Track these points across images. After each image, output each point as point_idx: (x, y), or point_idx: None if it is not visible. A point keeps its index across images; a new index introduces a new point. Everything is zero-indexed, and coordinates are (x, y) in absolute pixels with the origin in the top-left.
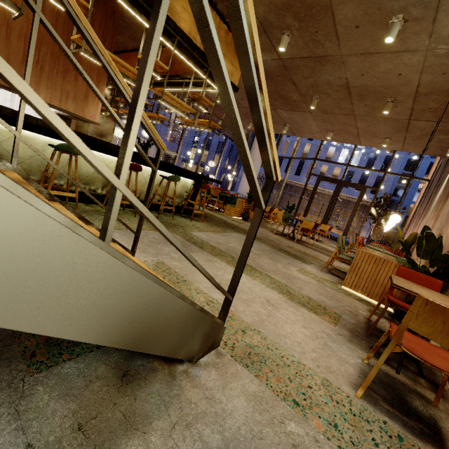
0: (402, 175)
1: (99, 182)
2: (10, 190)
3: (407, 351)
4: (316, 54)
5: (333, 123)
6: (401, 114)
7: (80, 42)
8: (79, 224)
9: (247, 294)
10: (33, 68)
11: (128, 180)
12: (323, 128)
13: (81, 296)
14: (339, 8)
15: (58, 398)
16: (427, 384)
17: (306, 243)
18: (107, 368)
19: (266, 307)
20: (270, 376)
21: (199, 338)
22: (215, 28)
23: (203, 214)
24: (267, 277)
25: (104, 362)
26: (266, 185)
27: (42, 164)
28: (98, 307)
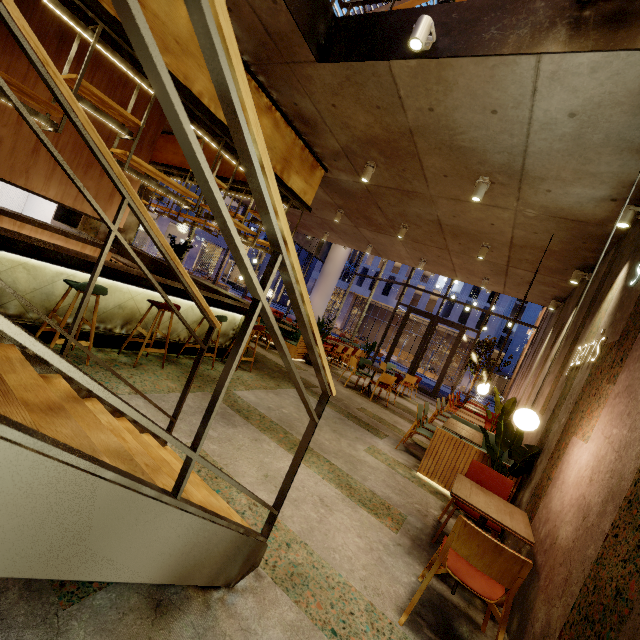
0: (507, 318)
1: (120, 319)
2: (132, 487)
3: (451, 572)
4: (403, 188)
5: (425, 253)
6: (498, 259)
7: (122, 156)
8: (126, 436)
9: (298, 490)
10: (46, 159)
11: (159, 320)
12: (414, 255)
13: (153, 546)
14: (426, 157)
15: (94, 633)
16: (482, 605)
17: (386, 400)
18: (140, 598)
19: (319, 509)
20: (311, 601)
21: (239, 561)
22: (289, 144)
23: (252, 361)
24: (326, 463)
25: (136, 590)
26: (321, 398)
27: (47, 298)
28: (163, 552)
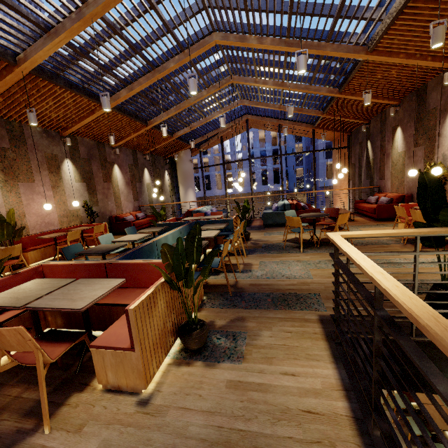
0: None
1: None
2: None
3: None
4: None
5: None
6: None
7: None
8: None
9: None
10: None
11: None
12: None
13: None
14: None
15: None
16: None
17: None
18: None
19: None
20: None
21: None
22: None
23: None
24: None
25: None
26: None
27: None
28: None
